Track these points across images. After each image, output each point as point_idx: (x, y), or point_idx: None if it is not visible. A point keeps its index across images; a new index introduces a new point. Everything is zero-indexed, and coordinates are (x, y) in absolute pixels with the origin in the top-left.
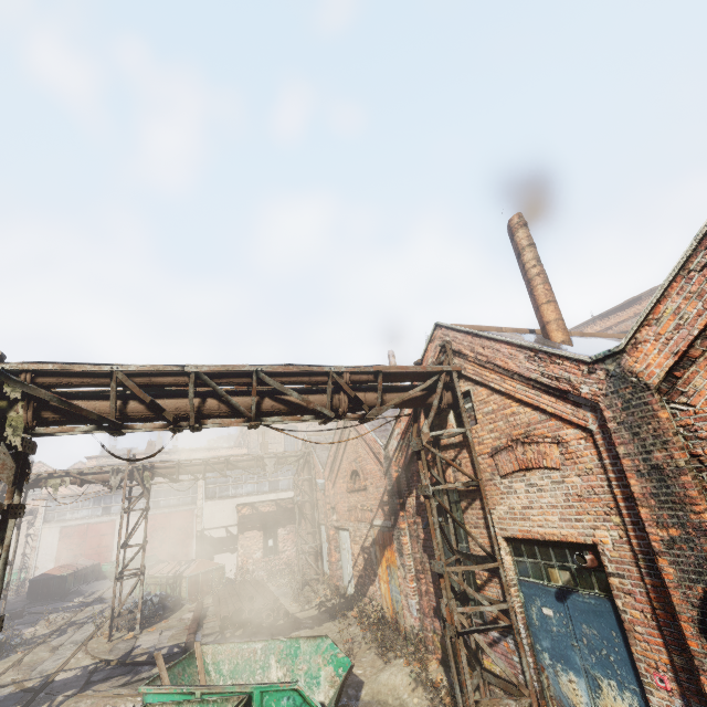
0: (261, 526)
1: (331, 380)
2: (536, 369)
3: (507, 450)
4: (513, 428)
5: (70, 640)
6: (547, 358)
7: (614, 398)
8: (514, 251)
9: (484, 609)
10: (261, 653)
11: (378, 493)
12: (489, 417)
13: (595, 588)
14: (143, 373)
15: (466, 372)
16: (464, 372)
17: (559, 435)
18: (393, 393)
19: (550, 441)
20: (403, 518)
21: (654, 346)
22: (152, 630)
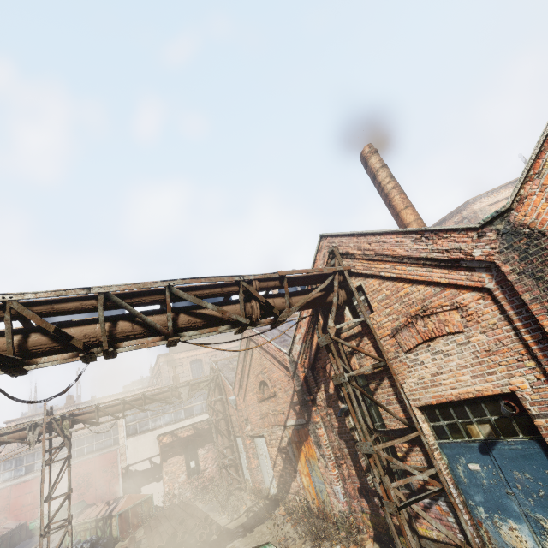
0: (182, 450)
1: (242, 289)
2: (425, 248)
3: (407, 327)
4: (409, 306)
5: None
6: (434, 236)
7: (510, 252)
8: (369, 175)
9: (416, 478)
10: None
11: (287, 396)
12: (384, 302)
13: (519, 433)
14: (43, 301)
15: (356, 269)
16: (354, 270)
17: (456, 301)
18: (297, 296)
19: (449, 308)
20: (316, 412)
21: (541, 196)
22: None
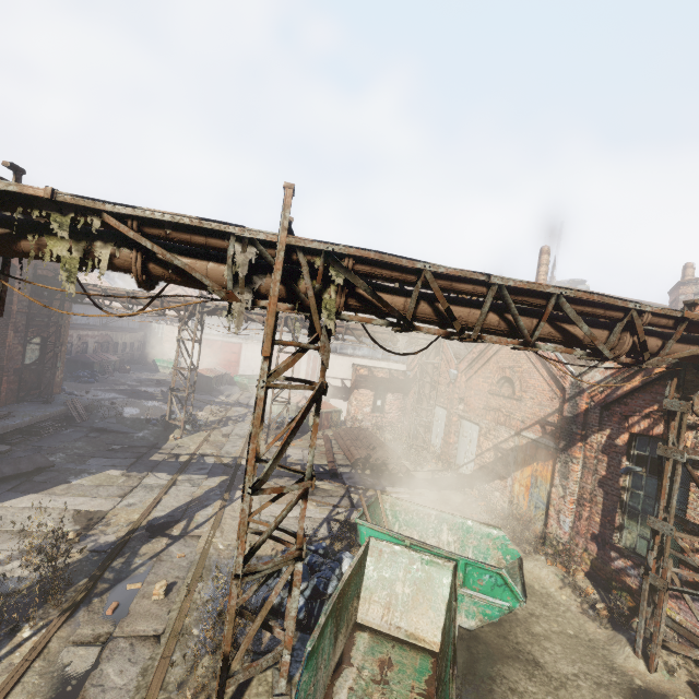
0: (373, 387)
1: (626, 318)
2: None
3: None
4: None
5: (234, 432)
6: None
7: None
8: None
9: None
10: (434, 518)
11: (540, 410)
12: None
13: None
14: (445, 276)
15: None
16: None
17: None
18: (678, 344)
19: None
20: (580, 449)
21: None
22: (293, 445)
